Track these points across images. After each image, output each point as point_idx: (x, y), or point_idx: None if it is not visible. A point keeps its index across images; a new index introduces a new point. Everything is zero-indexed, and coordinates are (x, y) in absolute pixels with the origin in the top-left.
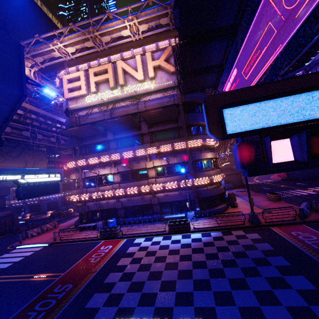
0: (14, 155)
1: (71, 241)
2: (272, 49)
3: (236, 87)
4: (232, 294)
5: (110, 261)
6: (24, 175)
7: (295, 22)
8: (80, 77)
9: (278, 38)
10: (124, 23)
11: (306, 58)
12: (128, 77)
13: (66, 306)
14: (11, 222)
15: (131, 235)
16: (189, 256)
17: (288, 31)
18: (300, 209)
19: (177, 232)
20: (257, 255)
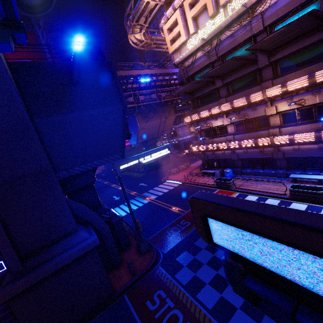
0: (152, 114)
1: (195, 184)
2: None
3: None
4: None
5: None
6: (145, 157)
7: None
8: (177, 19)
9: None
10: None
11: None
12: None
13: (184, 237)
14: None
15: (244, 190)
16: None
17: None
18: None
19: (301, 199)
20: None
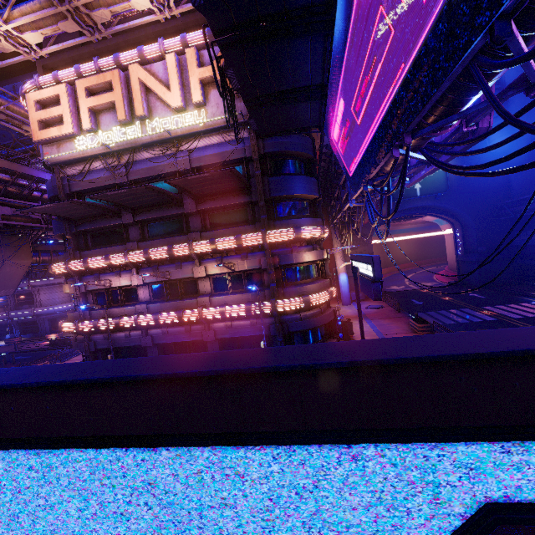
0: None
1: None
2: (391, 71)
3: (347, 136)
4: None
5: None
6: None
7: (424, 14)
8: (60, 96)
9: (397, 48)
10: None
11: (458, 98)
12: (154, 99)
13: None
14: None
15: None
16: None
17: (412, 35)
18: None
19: None
20: None
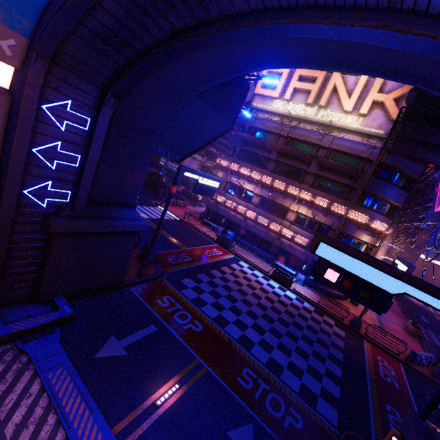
0: None
1: (194, 228)
2: None
3: None
4: (282, 335)
5: (217, 263)
6: (203, 177)
7: None
8: (282, 74)
9: None
10: None
11: None
12: (335, 98)
13: (187, 267)
14: (157, 180)
15: (239, 256)
16: (273, 301)
17: None
18: (413, 351)
19: (277, 280)
20: (325, 340)
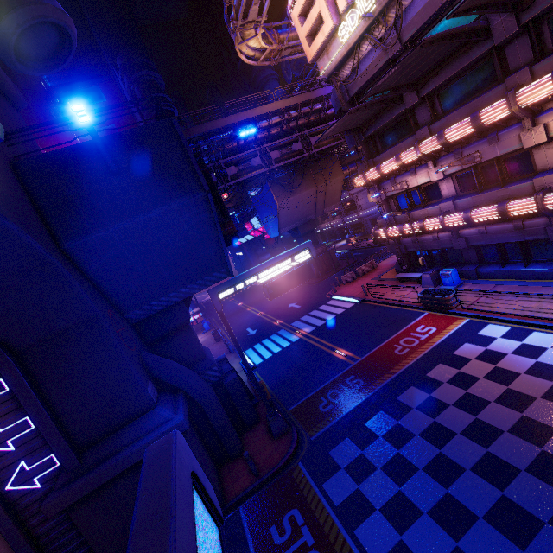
0: (299, 180)
1: (383, 302)
2: None
3: None
4: None
5: (419, 363)
6: (263, 272)
7: None
8: None
9: None
10: None
11: None
12: None
13: (349, 410)
14: (329, 258)
15: (479, 314)
16: None
17: None
18: None
19: None
20: None
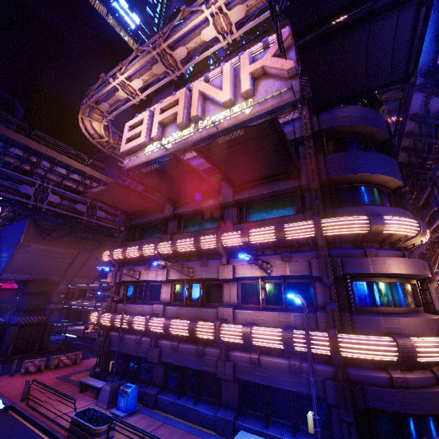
0: (66, 236)
1: (30, 417)
2: None
3: None
4: None
5: None
6: None
7: None
8: (144, 119)
9: None
10: (203, 13)
11: None
12: (209, 104)
13: None
14: (41, 334)
15: None
16: None
17: None
18: None
19: None
20: None
